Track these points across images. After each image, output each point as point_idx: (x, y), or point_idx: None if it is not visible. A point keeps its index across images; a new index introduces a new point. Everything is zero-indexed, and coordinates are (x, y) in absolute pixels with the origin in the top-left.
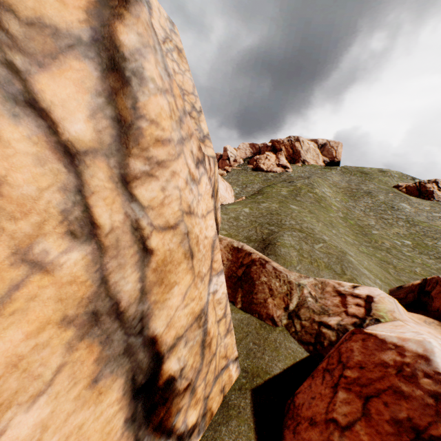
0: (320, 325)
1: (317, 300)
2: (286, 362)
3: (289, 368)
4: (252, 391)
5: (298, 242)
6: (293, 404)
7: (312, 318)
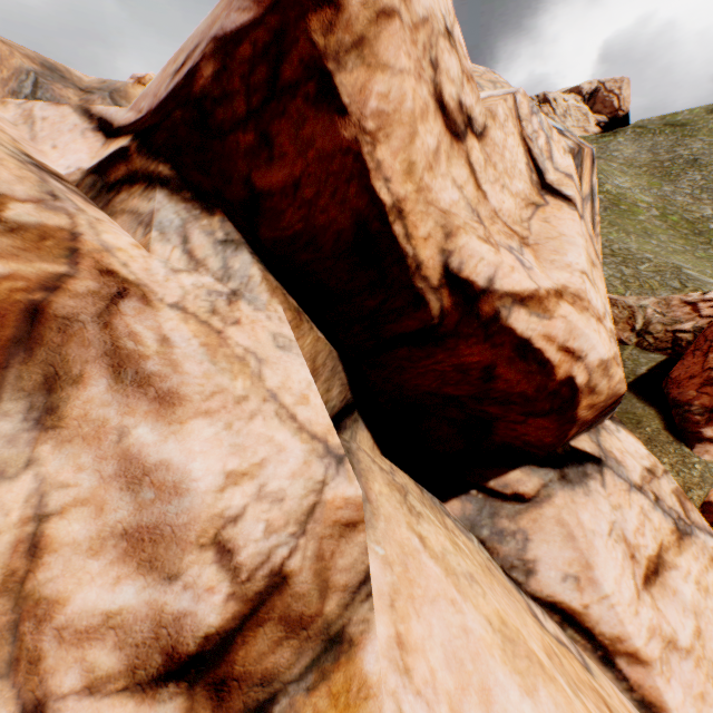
0: (674, 333)
1: (664, 315)
2: (649, 365)
3: (653, 367)
4: (628, 385)
5: (615, 267)
6: (670, 379)
7: (664, 330)
